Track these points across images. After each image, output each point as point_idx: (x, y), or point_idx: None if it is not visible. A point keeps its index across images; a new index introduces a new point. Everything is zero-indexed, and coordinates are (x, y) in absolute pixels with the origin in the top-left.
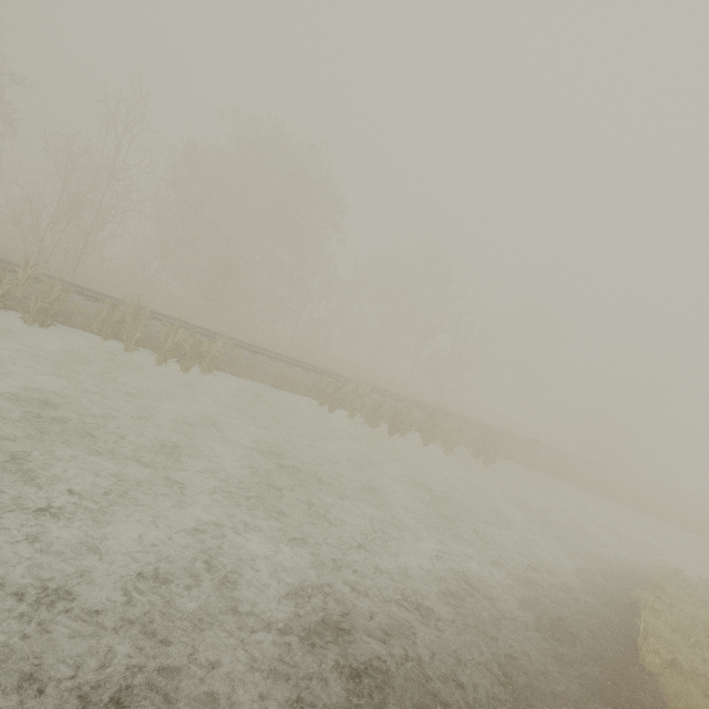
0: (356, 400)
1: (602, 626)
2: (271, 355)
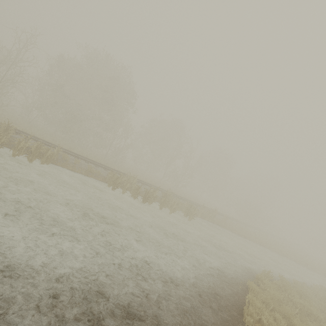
0: (127, 184)
1: (227, 301)
2: (89, 160)
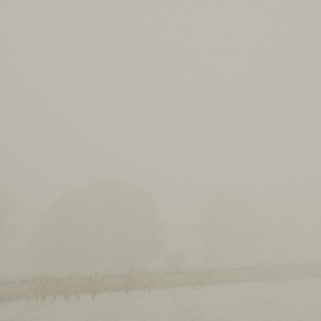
0: None
1: None
2: None
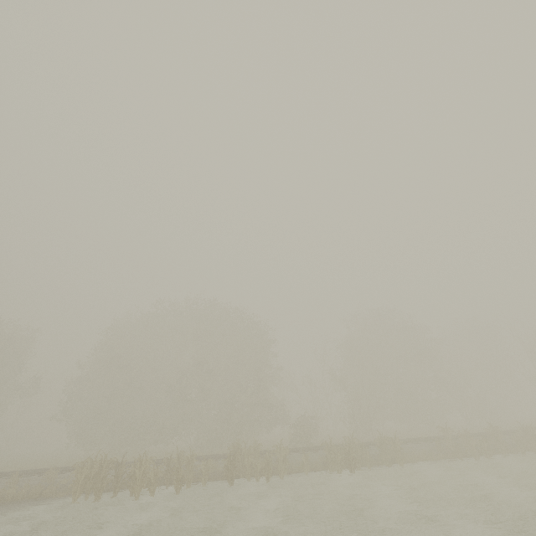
0: None
1: None
2: None
